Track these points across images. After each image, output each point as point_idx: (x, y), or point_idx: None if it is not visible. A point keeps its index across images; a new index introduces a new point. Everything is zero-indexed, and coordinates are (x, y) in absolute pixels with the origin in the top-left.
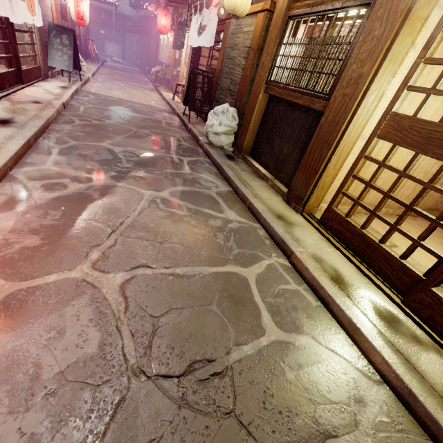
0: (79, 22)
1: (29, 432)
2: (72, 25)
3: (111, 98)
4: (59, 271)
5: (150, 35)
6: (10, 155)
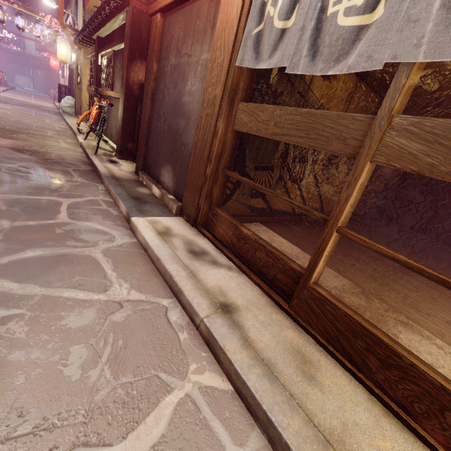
0: None
1: None
2: None
3: (15, 99)
4: None
5: (52, 71)
6: None
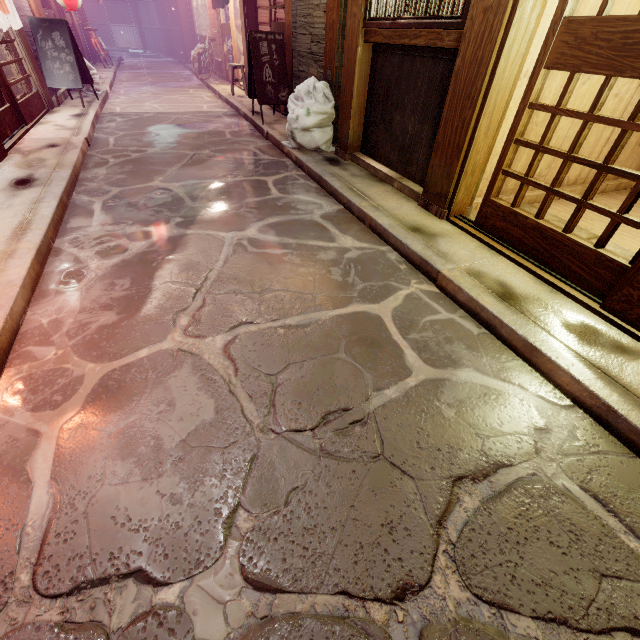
0: (68, 5)
1: (168, 493)
2: (59, 13)
3: (146, 115)
4: (148, 345)
5: None
6: (47, 222)
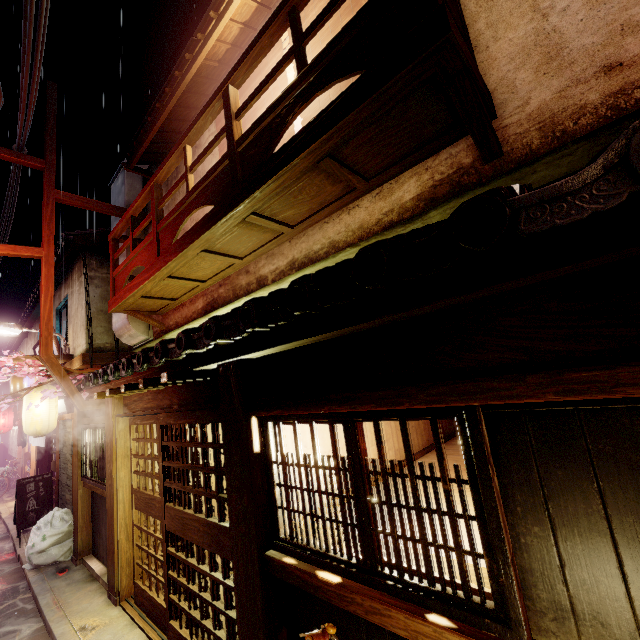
0: None
1: None
2: None
3: None
4: None
5: None
6: None
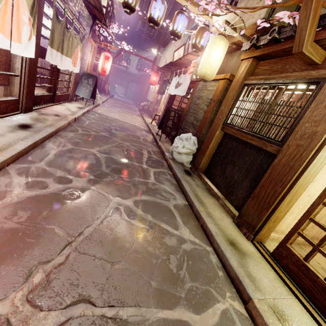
0: (102, 73)
1: None
2: (98, 74)
3: (110, 118)
4: None
5: (144, 85)
6: (13, 153)
